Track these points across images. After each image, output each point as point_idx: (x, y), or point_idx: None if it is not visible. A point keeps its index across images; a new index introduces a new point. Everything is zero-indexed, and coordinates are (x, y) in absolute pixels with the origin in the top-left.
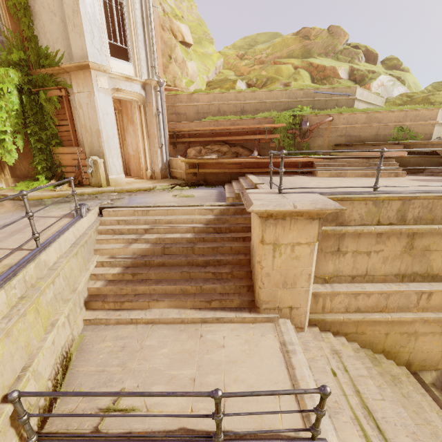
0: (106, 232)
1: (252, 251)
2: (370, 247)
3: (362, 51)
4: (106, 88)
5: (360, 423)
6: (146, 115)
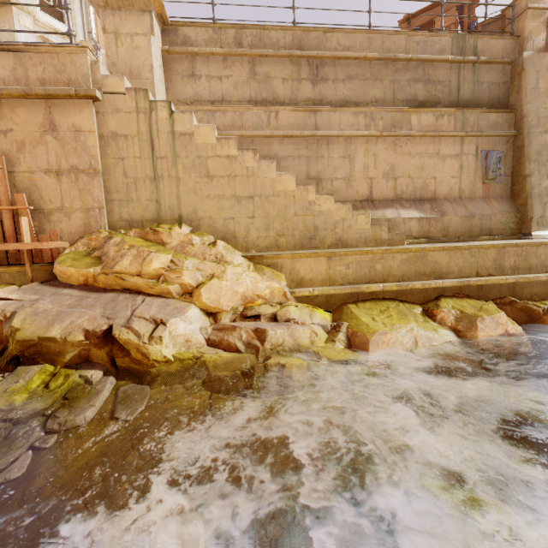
0: None
1: None
2: (220, 72)
3: None
4: (29, 28)
5: None
6: None
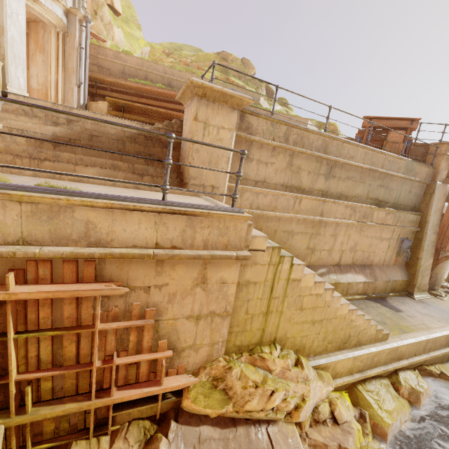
0: (14, 111)
1: (183, 146)
2: (268, 159)
3: (264, 86)
4: None
5: None
6: (64, 45)
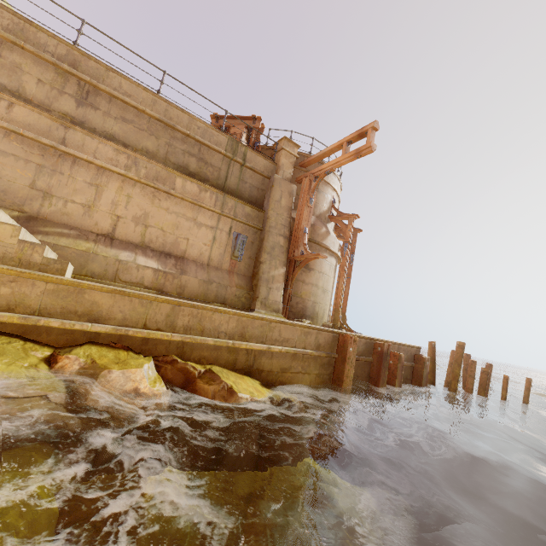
0: None
1: None
2: None
3: None
4: None
5: None
6: None
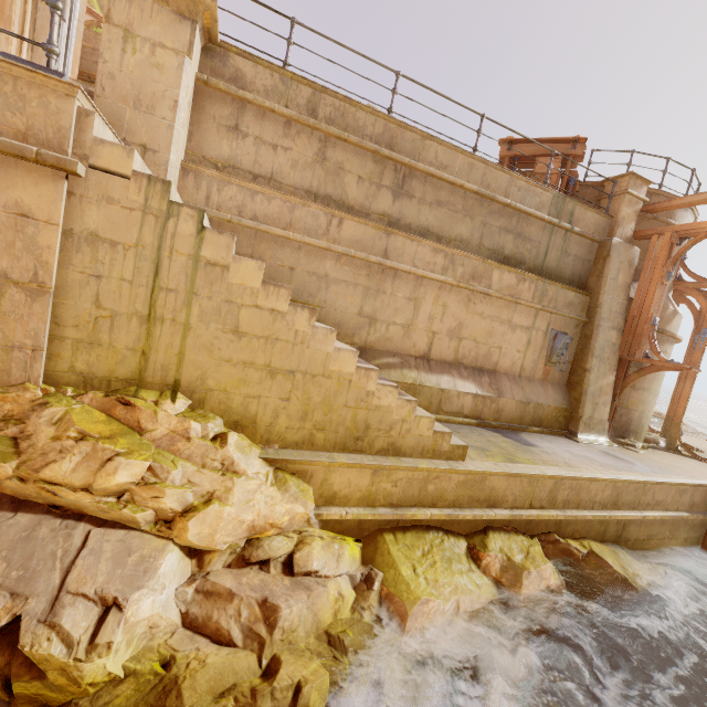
0: None
1: None
2: (277, 139)
3: None
4: None
5: None
6: (36, 14)
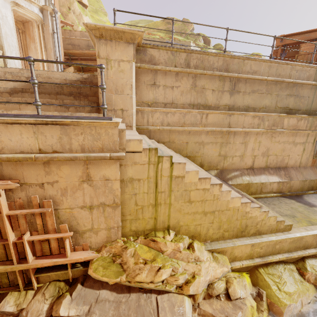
0: None
1: None
2: (173, 83)
3: (202, 37)
4: None
5: (148, 143)
6: (43, 33)
